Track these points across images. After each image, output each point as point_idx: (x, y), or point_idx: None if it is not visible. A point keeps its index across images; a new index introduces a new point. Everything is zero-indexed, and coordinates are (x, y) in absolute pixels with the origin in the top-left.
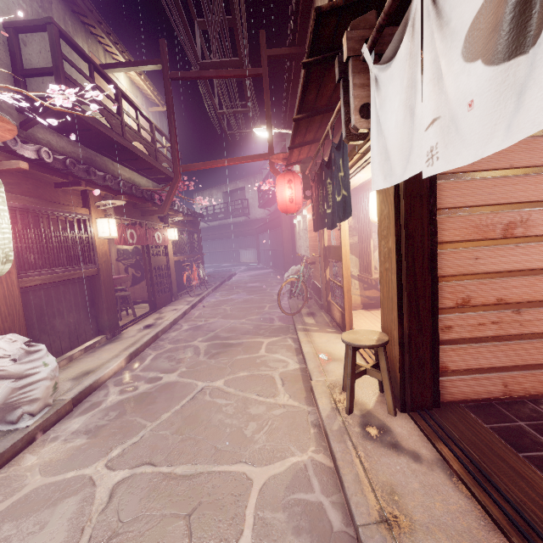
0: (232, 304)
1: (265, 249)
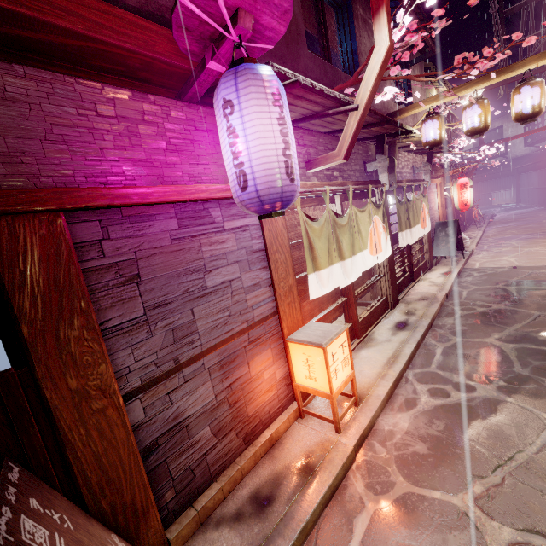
0: (515, 230)
1: (529, 188)
